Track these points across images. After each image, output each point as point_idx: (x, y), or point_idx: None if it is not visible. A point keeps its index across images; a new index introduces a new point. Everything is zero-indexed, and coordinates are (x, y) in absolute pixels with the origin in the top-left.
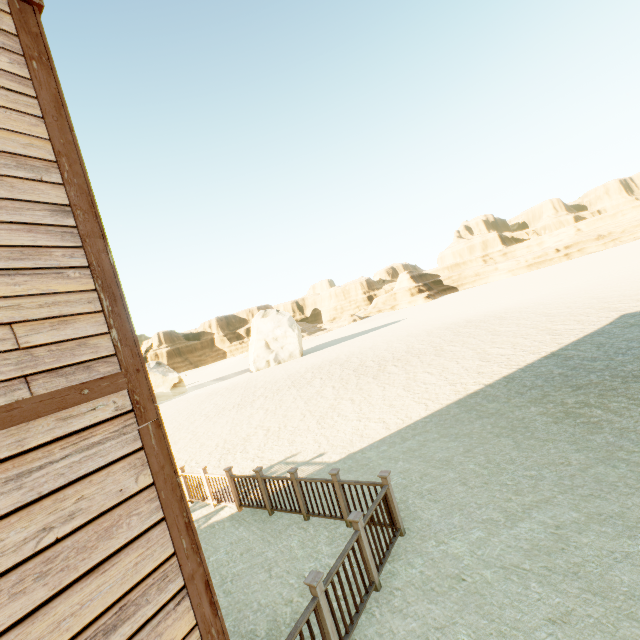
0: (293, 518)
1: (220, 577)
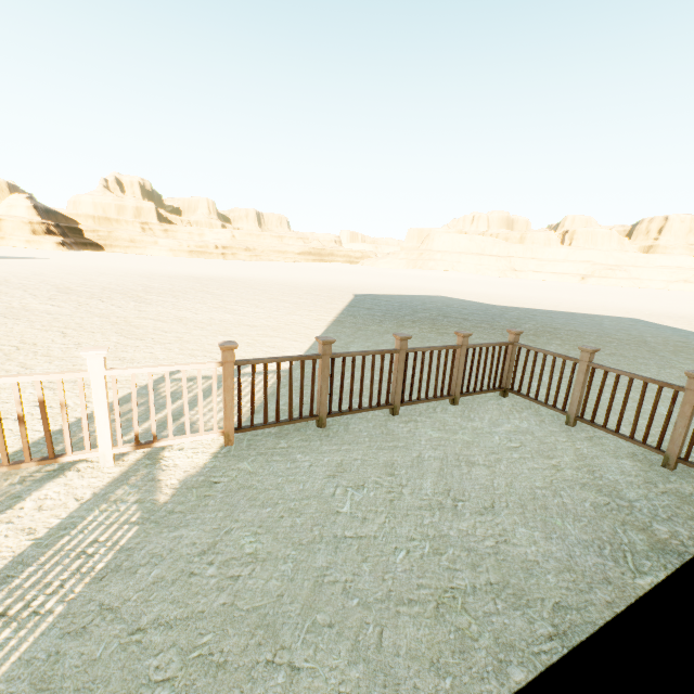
0: (371, 419)
1: (430, 510)
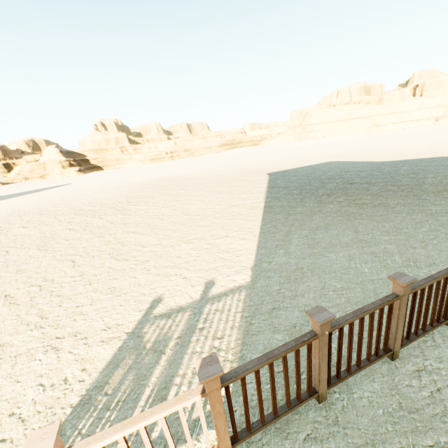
0: (371, 372)
1: None
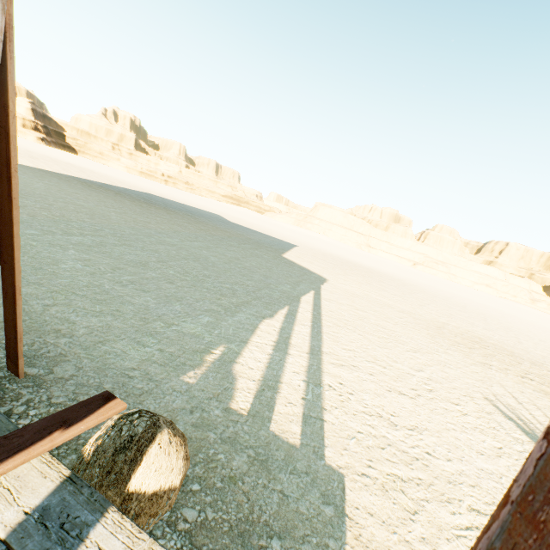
0: None
1: None
